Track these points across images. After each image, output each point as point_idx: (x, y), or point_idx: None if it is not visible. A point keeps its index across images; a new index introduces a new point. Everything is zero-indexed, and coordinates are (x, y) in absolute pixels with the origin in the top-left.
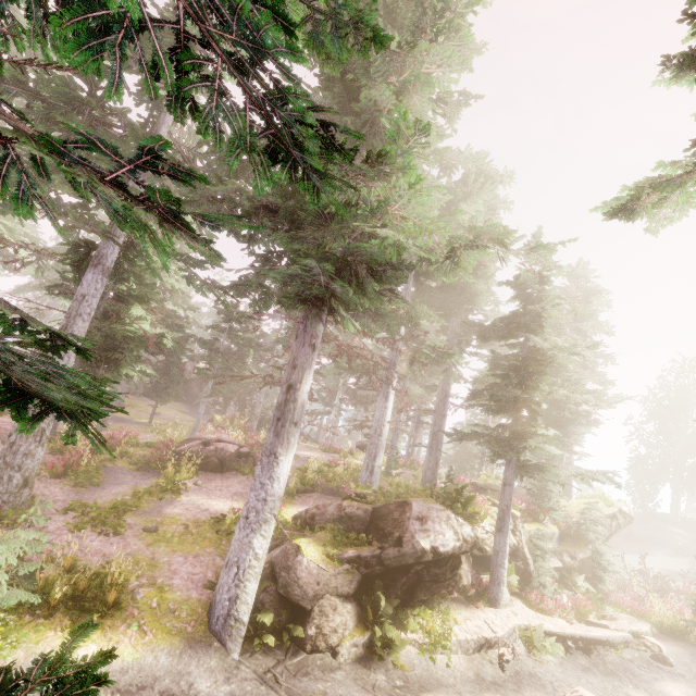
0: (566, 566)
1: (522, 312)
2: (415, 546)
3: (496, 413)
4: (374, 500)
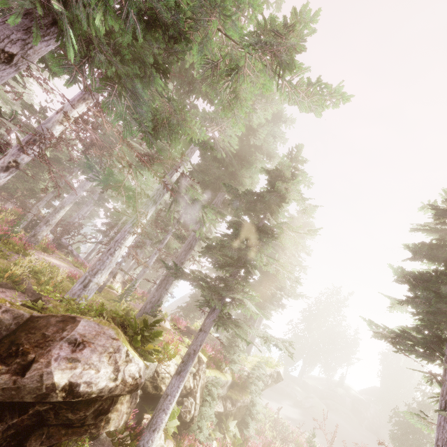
0: (226, 411)
1: (270, 191)
2: (44, 378)
3: (220, 267)
4: (48, 309)
